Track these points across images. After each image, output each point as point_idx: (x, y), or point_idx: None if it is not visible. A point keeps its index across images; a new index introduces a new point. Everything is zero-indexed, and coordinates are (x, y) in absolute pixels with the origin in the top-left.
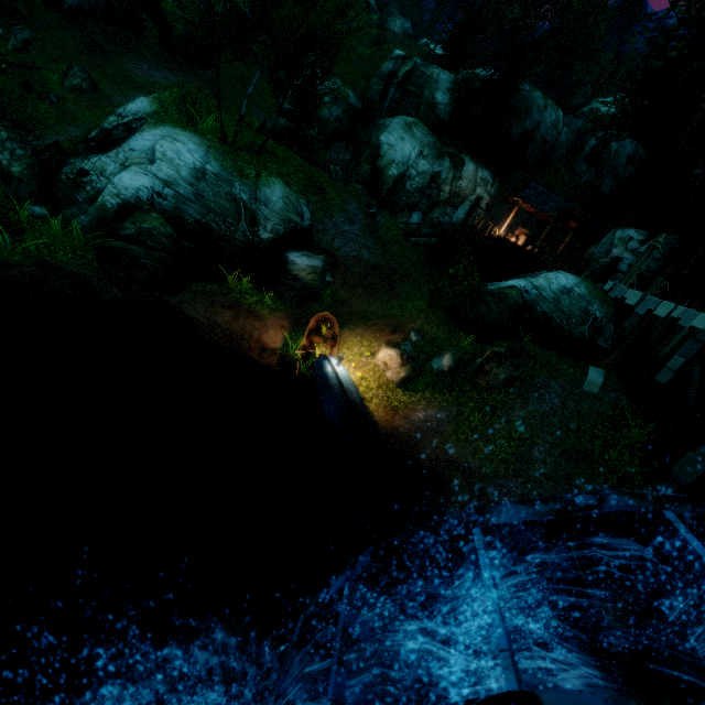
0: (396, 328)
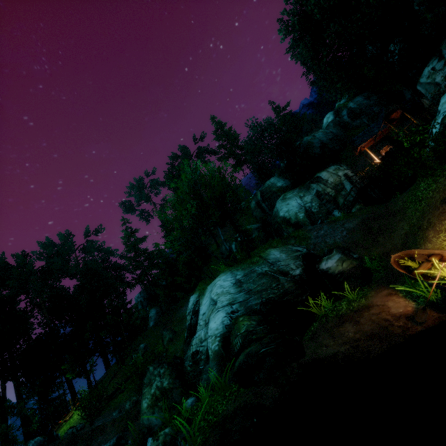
0: (445, 201)
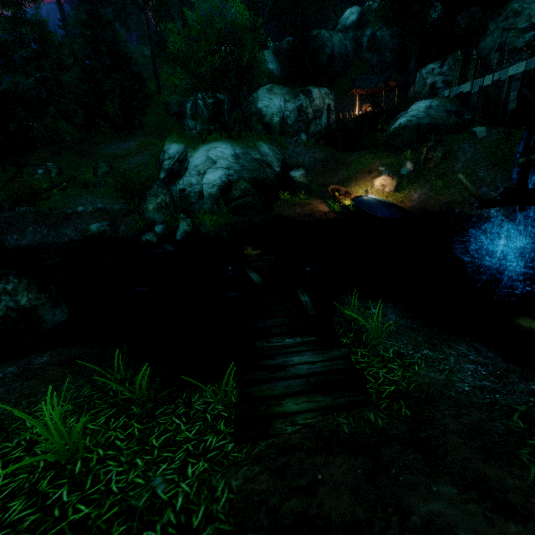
0: (369, 172)
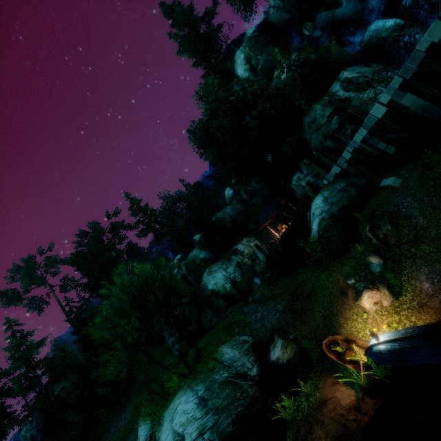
0: (342, 293)
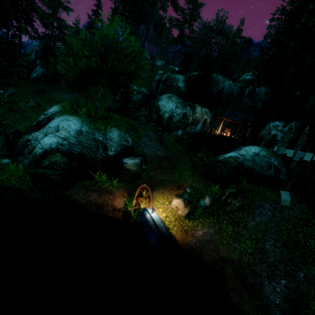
0: (179, 187)
